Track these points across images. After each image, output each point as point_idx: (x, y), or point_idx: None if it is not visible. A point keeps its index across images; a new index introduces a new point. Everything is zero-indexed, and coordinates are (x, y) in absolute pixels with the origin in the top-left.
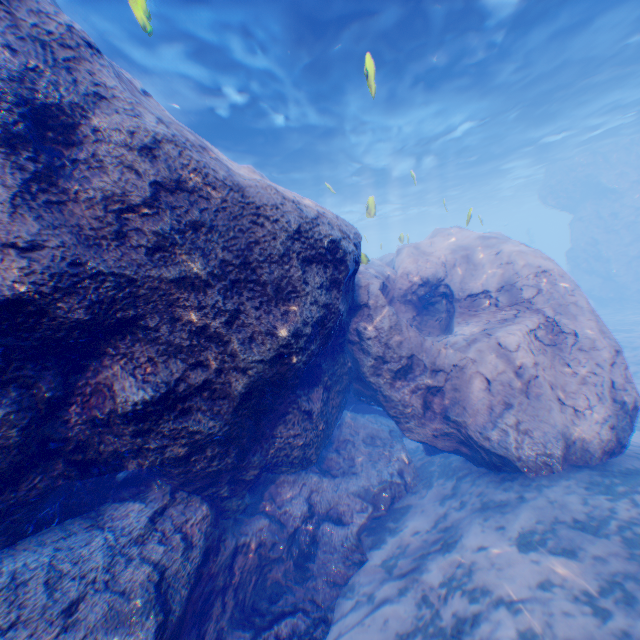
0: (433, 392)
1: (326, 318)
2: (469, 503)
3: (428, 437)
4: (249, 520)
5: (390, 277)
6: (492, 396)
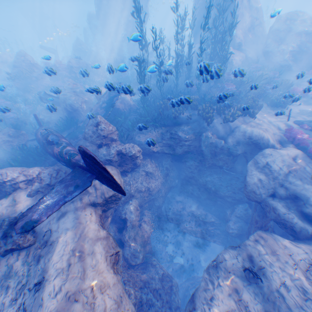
0: None
1: None
2: None
3: None
4: None
5: None
6: None
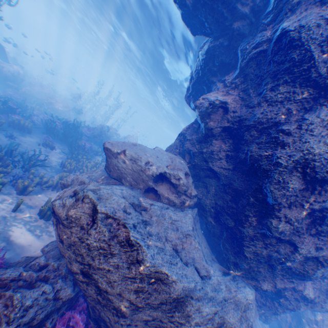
0: None
1: None
2: None
3: None
4: None
5: None
6: None
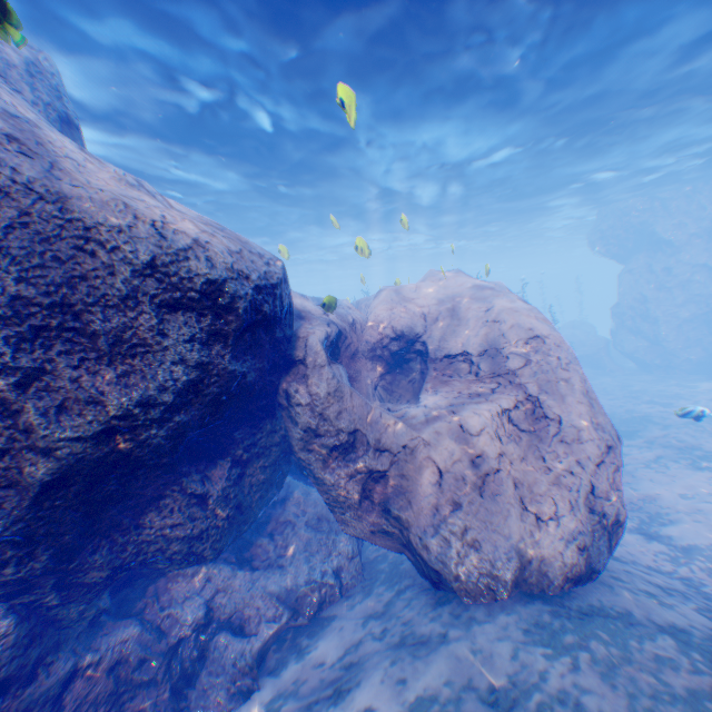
0: (377, 478)
1: (203, 382)
2: (389, 631)
3: (366, 533)
4: (113, 627)
5: (359, 325)
6: (441, 492)
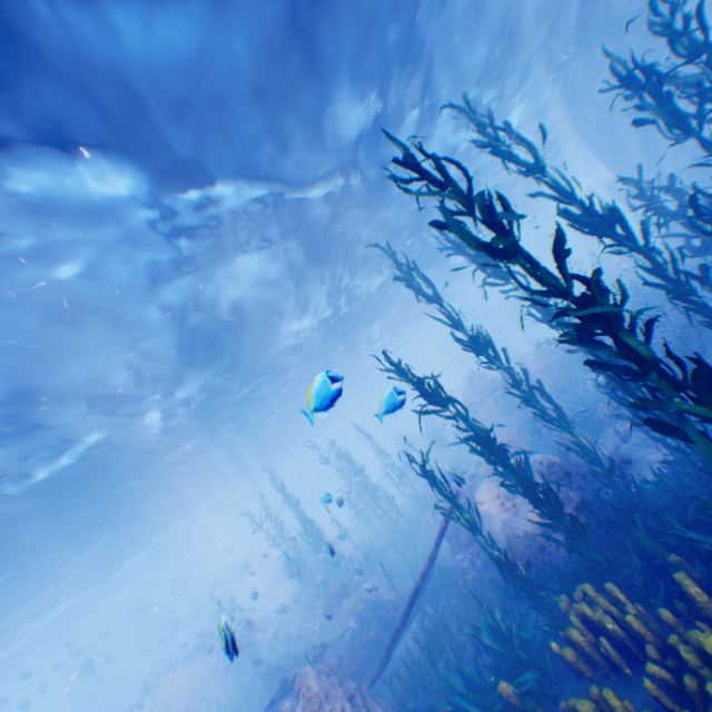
0: None
1: None
2: None
3: None
4: None
5: None
6: None
